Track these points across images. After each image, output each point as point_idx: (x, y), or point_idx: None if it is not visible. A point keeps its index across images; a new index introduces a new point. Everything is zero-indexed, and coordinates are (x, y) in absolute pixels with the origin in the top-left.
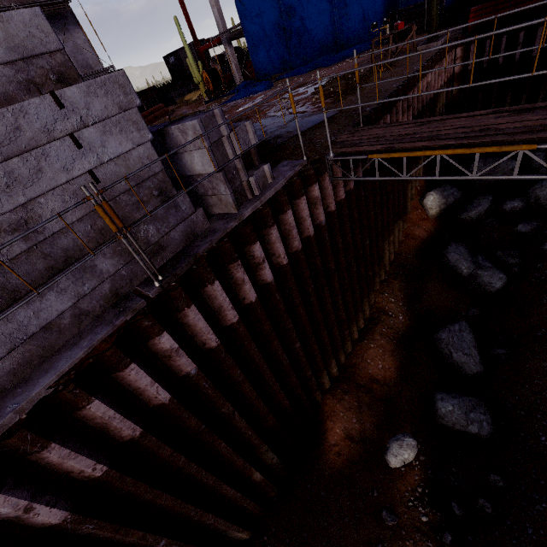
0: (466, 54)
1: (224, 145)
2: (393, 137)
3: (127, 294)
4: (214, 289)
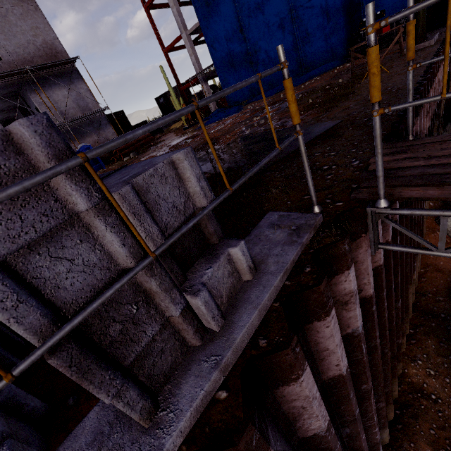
0: None
1: (93, 233)
2: None
3: None
4: None
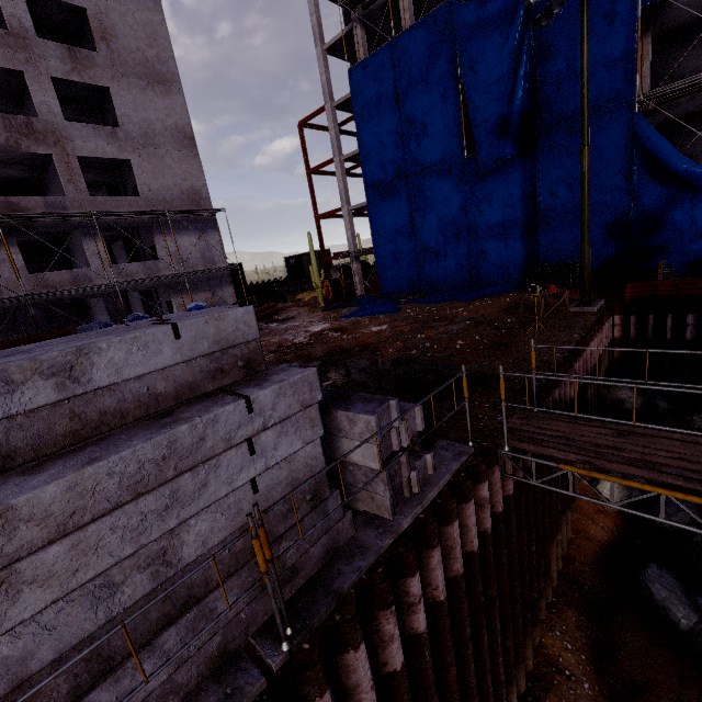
0: (625, 322)
1: (390, 434)
2: (588, 444)
3: (238, 652)
4: (356, 656)
